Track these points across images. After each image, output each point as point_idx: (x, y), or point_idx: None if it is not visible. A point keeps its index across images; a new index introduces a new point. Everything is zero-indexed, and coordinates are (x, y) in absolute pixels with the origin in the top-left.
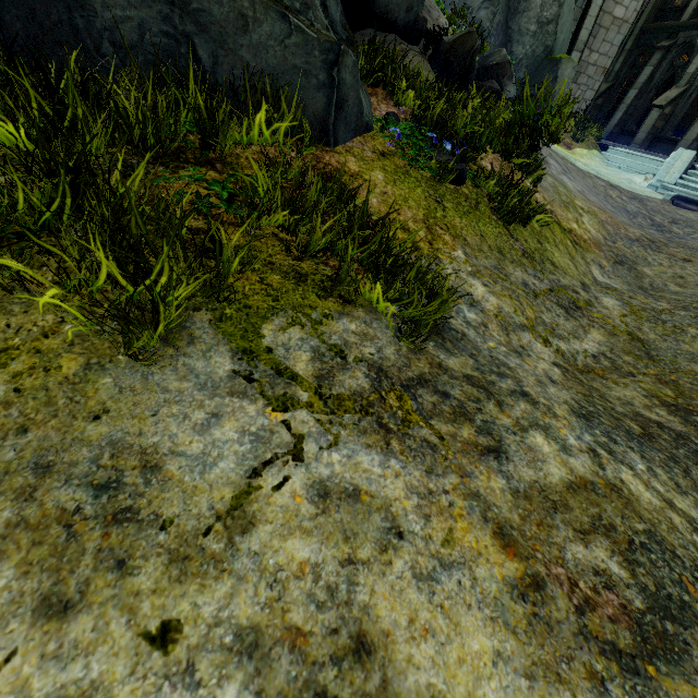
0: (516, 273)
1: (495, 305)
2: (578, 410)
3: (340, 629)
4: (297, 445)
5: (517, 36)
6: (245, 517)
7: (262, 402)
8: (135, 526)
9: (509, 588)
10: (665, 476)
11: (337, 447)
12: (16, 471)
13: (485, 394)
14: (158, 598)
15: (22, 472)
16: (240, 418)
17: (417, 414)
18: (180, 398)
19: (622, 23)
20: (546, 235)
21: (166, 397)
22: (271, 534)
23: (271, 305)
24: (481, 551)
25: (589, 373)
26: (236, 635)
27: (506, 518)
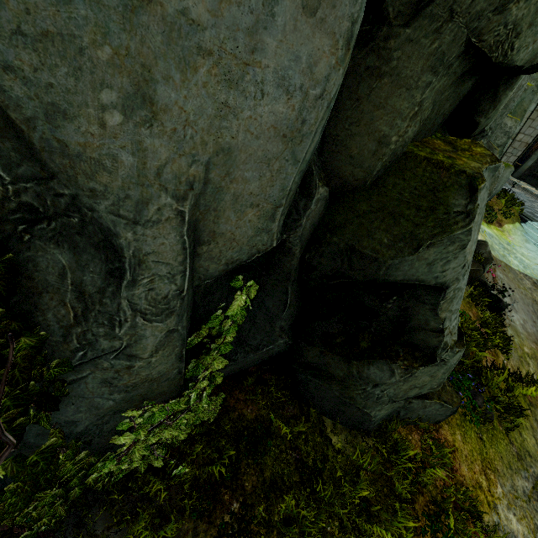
0: (519, 482)
1: (522, 533)
2: None
3: None
4: None
5: None
6: None
7: None
8: None
9: None
10: None
11: None
12: None
13: None
14: None
15: None
16: None
17: None
18: None
19: None
20: (521, 419)
21: None
22: None
23: None
24: None
25: None
26: None
27: None
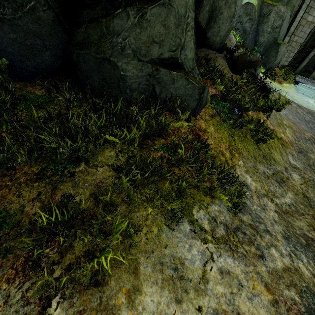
0: (260, 167)
1: (254, 187)
2: (284, 235)
3: (234, 311)
4: (211, 256)
5: (261, 33)
6: (206, 279)
7: (200, 241)
8: (185, 280)
9: (270, 303)
10: (313, 263)
11: (221, 256)
12: (156, 264)
13: (256, 232)
14: (195, 300)
15: (158, 264)
16: (196, 246)
17: (238, 243)
18: (181, 240)
19: (311, 23)
20: (272, 144)
21: (178, 240)
22: (213, 284)
23: (193, 201)
24: (262, 291)
25: (287, 213)
26: (213, 310)
27: (267, 281)
